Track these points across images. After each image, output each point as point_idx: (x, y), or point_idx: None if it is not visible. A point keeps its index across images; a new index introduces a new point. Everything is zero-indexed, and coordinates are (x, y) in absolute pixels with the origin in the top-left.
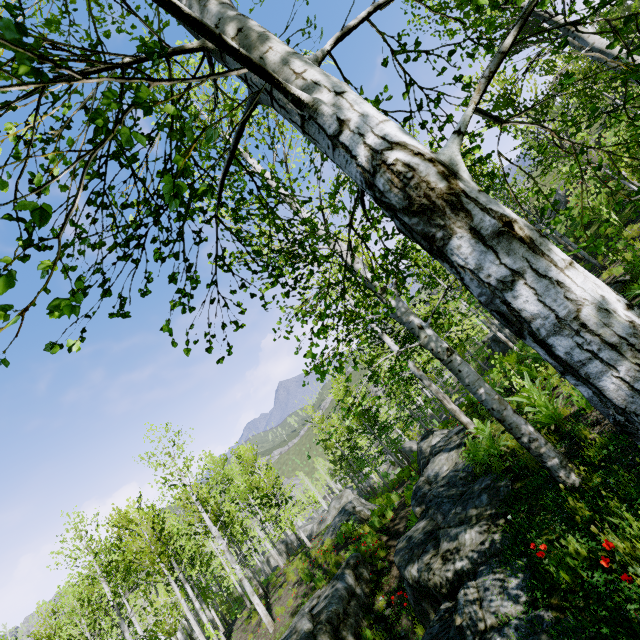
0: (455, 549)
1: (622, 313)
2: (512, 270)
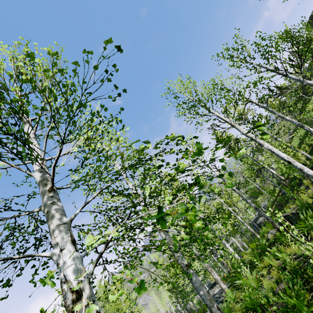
0: None
1: None
2: None
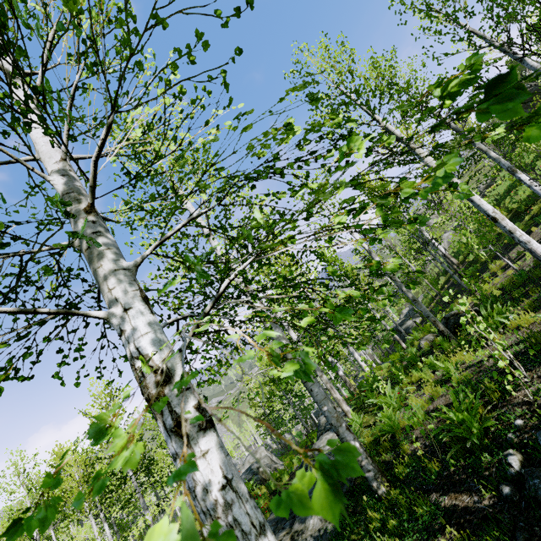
0: (301, 531)
1: (215, 493)
2: (176, 452)
